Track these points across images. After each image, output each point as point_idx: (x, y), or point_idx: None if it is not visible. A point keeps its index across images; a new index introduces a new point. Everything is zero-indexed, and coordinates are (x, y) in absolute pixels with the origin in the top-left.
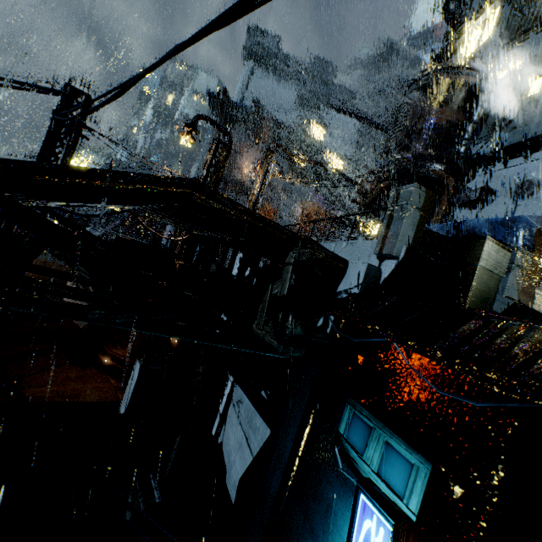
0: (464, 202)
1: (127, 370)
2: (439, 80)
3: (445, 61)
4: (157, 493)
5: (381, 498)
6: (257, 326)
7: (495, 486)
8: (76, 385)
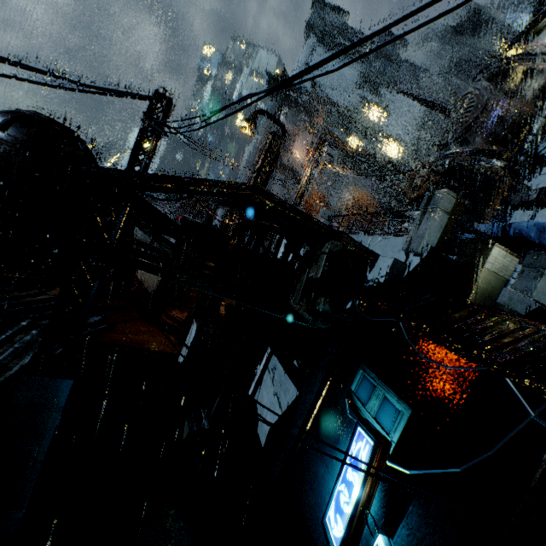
0: (520, 202)
1: (184, 330)
2: (512, 68)
3: (529, 39)
4: (206, 422)
5: (371, 427)
6: (294, 301)
7: (450, 422)
8: (146, 337)
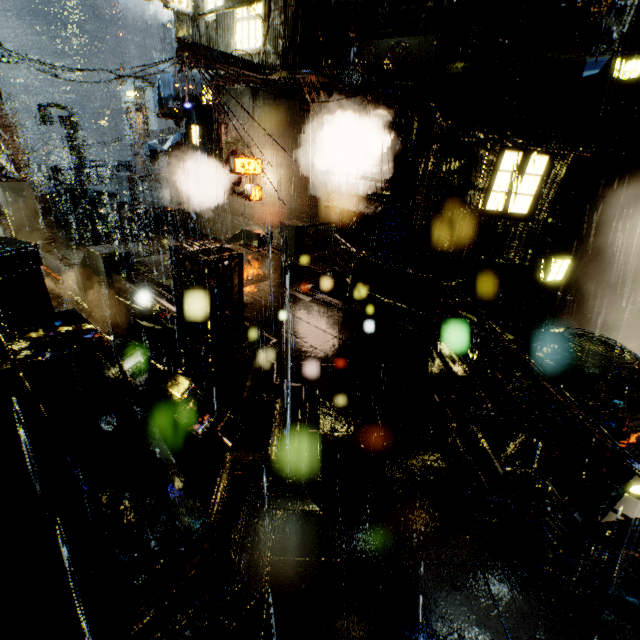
0: None
1: None
2: None
3: None
4: None
5: None
6: None
7: None
8: None
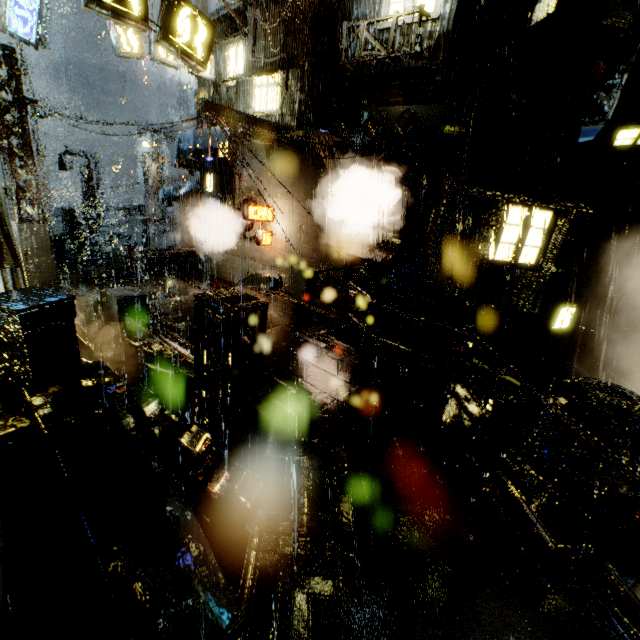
0: None
1: None
2: None
3: None
4: None
5: None
6: None
7: None
8: None
